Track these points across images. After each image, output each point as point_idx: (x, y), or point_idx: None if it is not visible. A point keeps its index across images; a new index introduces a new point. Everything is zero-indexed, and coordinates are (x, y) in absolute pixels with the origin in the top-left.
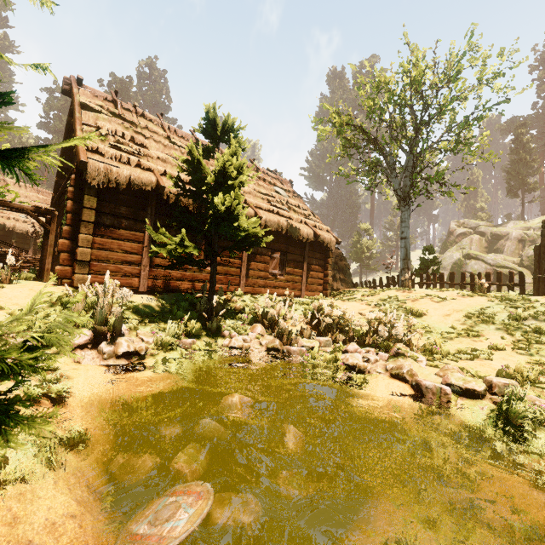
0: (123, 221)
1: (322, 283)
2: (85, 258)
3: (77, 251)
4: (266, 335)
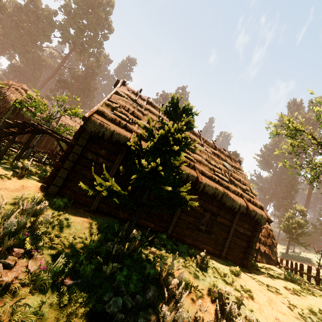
0: (99, 158)
1: (244, 251)
2: (63, 176)
3: (60, 170)
4: (149, 309)
